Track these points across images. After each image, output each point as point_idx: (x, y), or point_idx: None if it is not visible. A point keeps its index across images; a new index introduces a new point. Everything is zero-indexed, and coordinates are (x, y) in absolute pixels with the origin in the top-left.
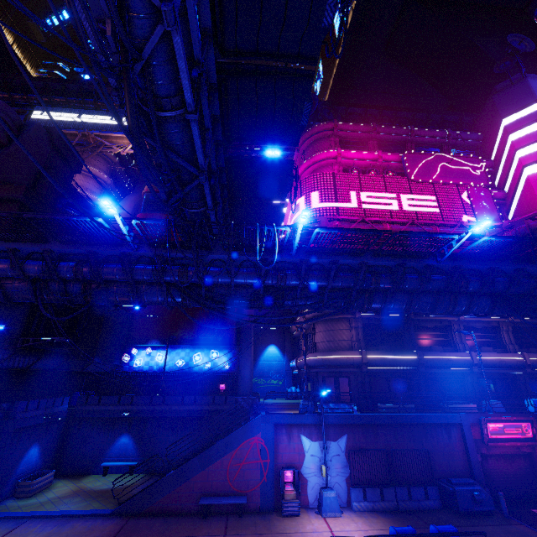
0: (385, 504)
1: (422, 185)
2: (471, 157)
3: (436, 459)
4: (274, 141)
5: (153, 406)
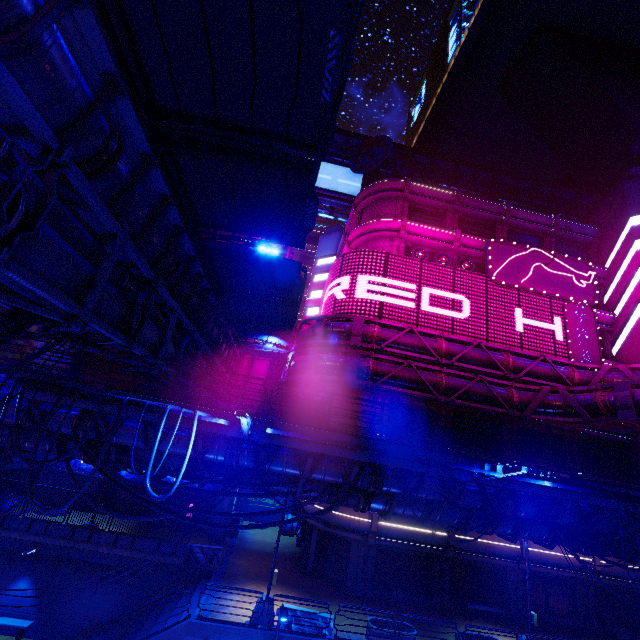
0: None
1: (504, 290)
2: (579, 260)
3: None
4: (268, 237)
5: (74, 543)
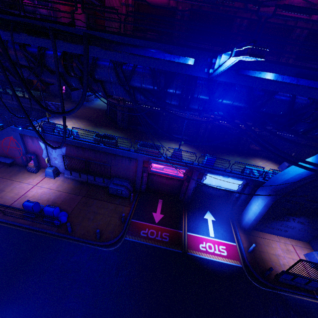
0: (81, 179)
1: None
2: None
3: (118, 169)
4: None
5: None
